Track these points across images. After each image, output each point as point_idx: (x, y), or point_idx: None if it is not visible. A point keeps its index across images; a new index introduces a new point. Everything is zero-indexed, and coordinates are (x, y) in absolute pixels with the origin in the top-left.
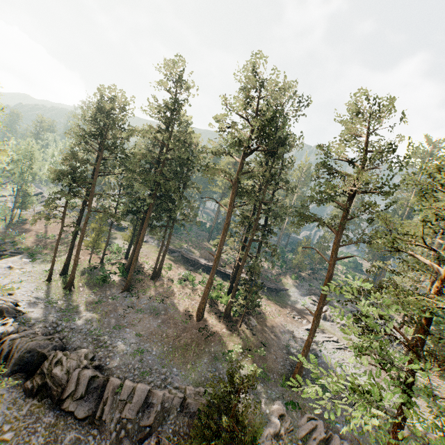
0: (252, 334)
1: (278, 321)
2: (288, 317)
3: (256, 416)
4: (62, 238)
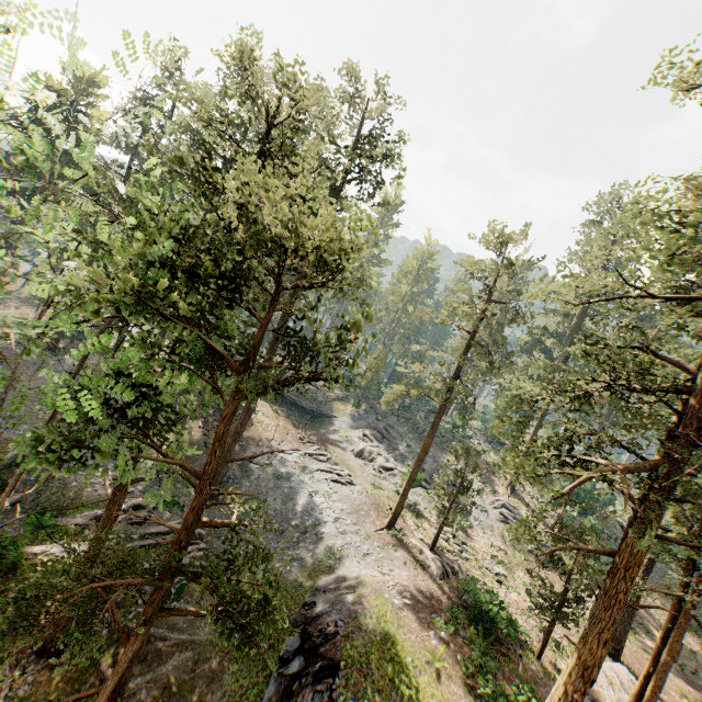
0: (202, 434)
1: (267, 435)
2: (292, 437)
3: (99, 498)
4: (30, 298)
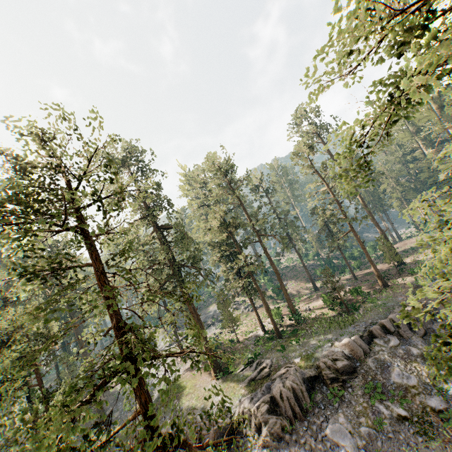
0: None
1: None
2: None
3: None
4: None
